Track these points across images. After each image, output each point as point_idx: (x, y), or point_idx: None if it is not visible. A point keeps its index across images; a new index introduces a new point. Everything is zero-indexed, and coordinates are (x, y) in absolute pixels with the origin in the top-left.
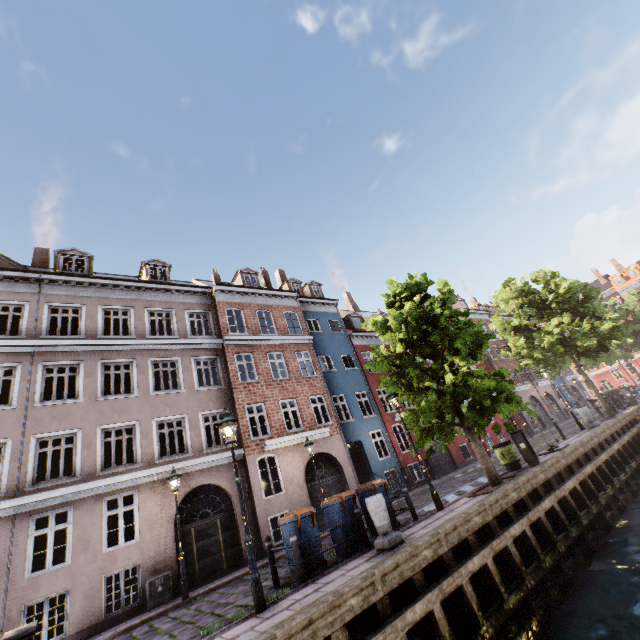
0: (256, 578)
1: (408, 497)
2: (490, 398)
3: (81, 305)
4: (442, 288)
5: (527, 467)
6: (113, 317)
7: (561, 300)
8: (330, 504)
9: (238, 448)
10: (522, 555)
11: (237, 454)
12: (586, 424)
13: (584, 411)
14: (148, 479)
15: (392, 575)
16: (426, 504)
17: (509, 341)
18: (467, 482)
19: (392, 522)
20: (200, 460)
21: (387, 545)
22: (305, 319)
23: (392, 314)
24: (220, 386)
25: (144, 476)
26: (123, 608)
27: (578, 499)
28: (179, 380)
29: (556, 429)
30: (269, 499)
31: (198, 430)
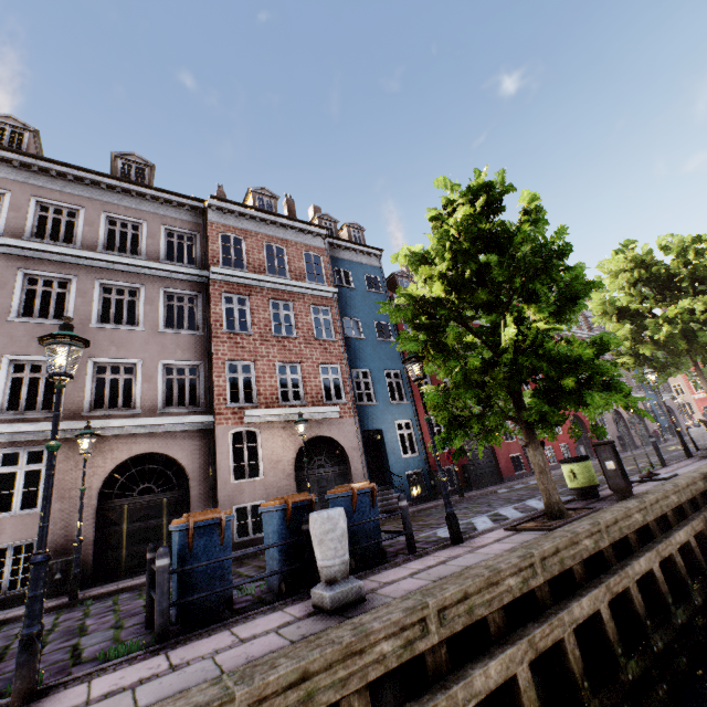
0: (28, 637)
1: (406, 516)
2: (577, 379)
3: (5, 191)
4: (527, 206)
5: (609, 497)
6: (52, 216)
7: (700, 277)
8: (268, 509)
9: (208, 414)
10: (584, 649)
11: (204, 421)
12: (698, 451)
13: (700, 433)
14: (68, 434)
15: (282, 701)
16: (444, 524)
17: (607, 329)
18: (511, 502)
19: (373, 550)
20: (148, 421)
21: (327, 604)
22: (333, 267)
23: (437, 235)
24: (196, 331)
25: (62, 429)
26: (4, 593)
27: (688, 559)
28: (138, 315)
29: (641, 453)
30: (239, 484)
31: (154, 383)
